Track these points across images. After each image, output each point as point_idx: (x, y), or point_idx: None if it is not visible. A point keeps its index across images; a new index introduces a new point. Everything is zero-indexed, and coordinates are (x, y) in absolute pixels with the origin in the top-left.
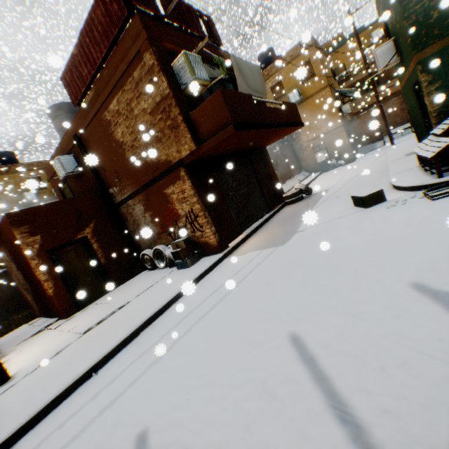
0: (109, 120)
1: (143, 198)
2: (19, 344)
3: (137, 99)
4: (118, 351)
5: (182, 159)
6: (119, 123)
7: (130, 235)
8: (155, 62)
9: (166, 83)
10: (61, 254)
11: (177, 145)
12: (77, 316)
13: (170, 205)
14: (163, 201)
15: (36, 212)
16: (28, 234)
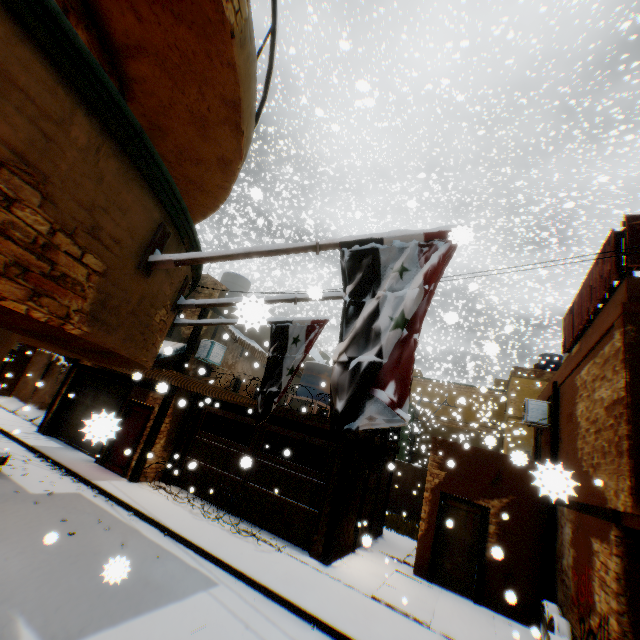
0: (576, 386)
1: (573, 519)
2: (380, 550)
3: (599, 381)
4: (337, 635)
5: (618, 511)
6: (581, 396)
7: (552, 557)
8: (619, 345)
9: (622, 380)
10: (451, 504)
11: (614, 481)
12: (416, 580)
13: (589, 569)
14: (585, 552)
15: (456, 448)
16: (436, 464)
